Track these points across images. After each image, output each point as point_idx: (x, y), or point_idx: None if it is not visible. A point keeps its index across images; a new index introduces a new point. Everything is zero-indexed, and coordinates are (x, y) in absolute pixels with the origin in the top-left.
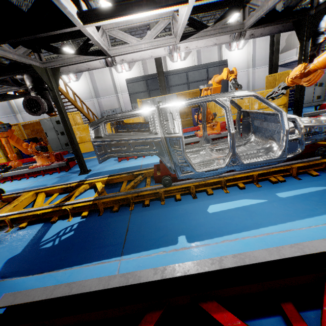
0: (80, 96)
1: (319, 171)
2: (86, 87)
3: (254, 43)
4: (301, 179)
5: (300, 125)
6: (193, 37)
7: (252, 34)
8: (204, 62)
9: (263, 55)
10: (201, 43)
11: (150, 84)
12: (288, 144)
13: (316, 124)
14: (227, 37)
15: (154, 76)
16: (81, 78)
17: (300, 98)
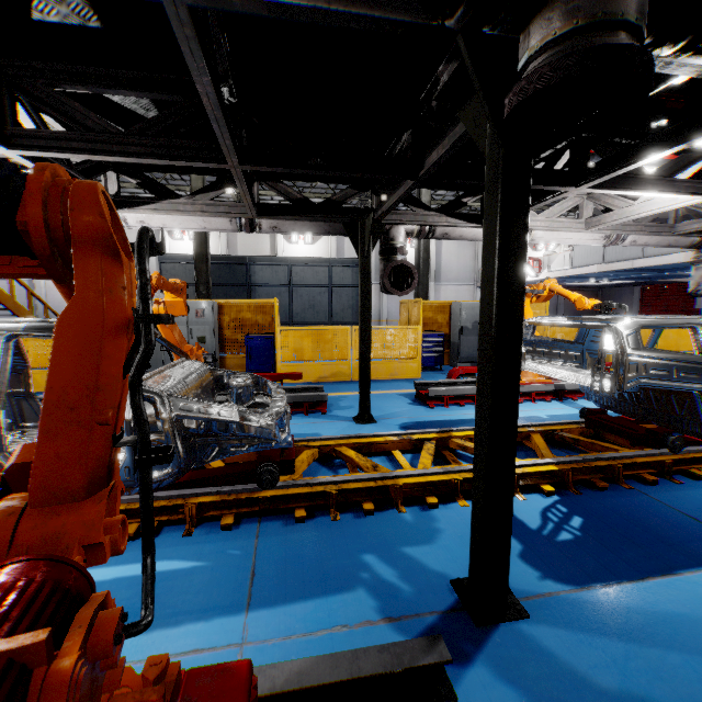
0: None
1: (255, 517)
2: None
3: (440, 242)
4: (191, 535)
5: (161, 412)
6: (150, 208)
7: (277, 227)
8: (349, 256)
9: (453, 265)
10: (174, 221)
11: (212, 273)
12: None
13: (206, 414)
14: (225, 221)
15: (222, 260)
16: None
17: (364, 353)
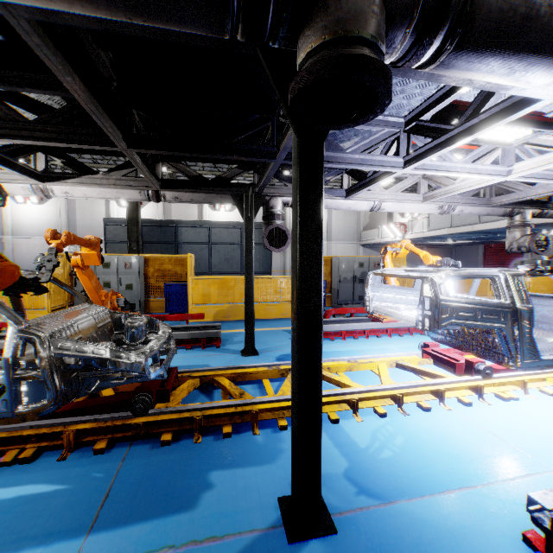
0: (37, 228)
1: (127, 441)
2: (54, 217)
3: (330, 210)
4: (65, 459)
5: (40, 351)
6: (72, 182)
7: (178, 198)
8: (260, 220)
9: (341, 228)
10: (93, 192)
11: (146, 233)
12: (28, 385)
13: (81, 352)
14: (136, 193)
15: (155, 223)
16: (50, 201)
17: (248, 298)
